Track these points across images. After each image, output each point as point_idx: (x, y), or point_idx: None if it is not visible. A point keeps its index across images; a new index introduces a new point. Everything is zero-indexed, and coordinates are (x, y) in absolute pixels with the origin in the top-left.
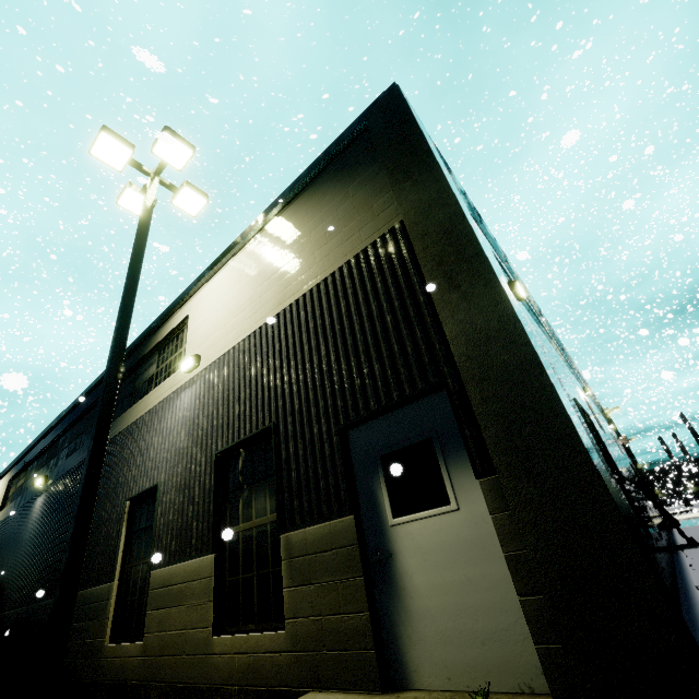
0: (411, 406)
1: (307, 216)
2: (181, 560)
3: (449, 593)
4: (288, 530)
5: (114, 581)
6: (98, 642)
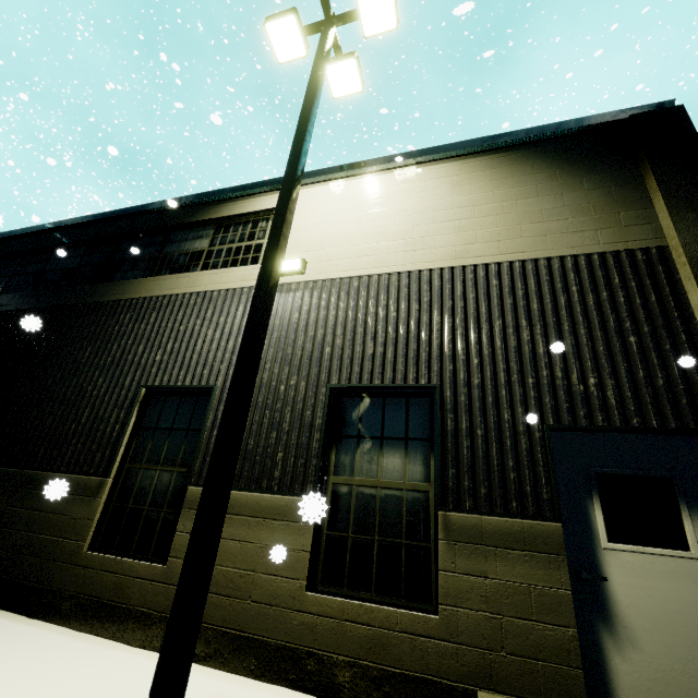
0: (644, 437)
1: (512, 180)
2: (256, 491)
3: (679, 636)
4: (458, 510)
5: (109, 478)
6: (69, 544)
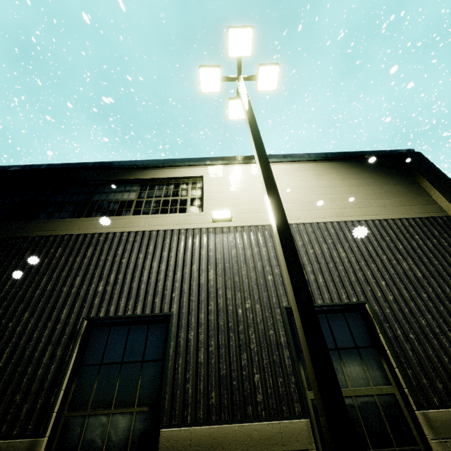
0: None
1: (350, 176)
2: (246, 420)
3: None
4: (435, 407)
5: (44, 437)
6: None
